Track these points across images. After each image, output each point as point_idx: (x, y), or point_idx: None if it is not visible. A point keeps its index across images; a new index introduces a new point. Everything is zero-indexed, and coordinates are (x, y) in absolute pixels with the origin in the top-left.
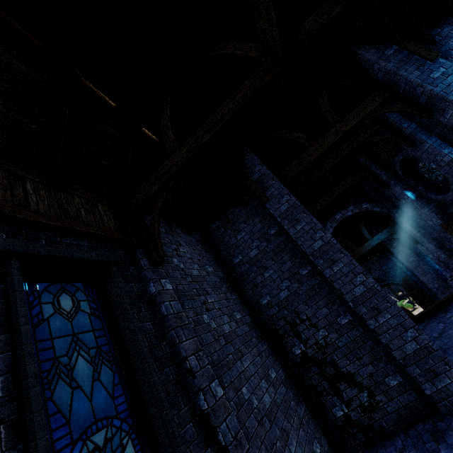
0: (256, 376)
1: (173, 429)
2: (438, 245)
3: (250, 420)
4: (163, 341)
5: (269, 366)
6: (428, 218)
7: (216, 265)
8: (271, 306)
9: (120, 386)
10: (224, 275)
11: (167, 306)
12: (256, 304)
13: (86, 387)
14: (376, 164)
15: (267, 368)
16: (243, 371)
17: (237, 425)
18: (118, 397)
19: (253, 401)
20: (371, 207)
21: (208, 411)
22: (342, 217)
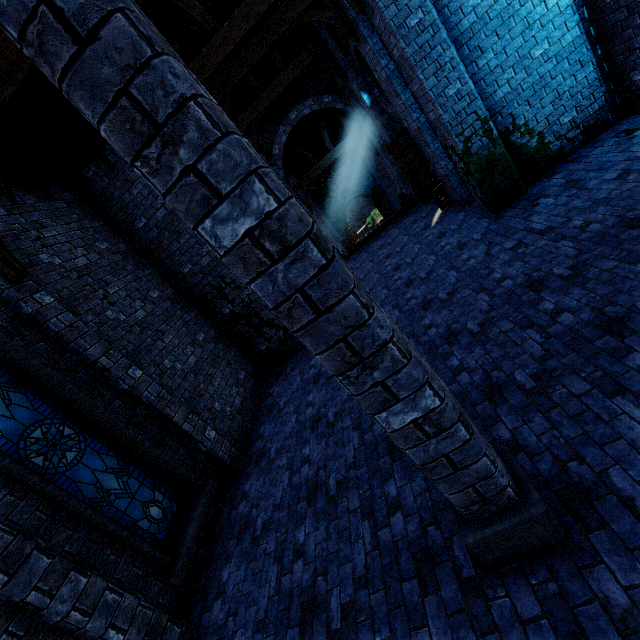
0: (181, 346)
1: (100, 410)
2: (393, 160)
3: (174, 380)
4: (66, 353)
5: (197, 331)
6: (382, 132)
7: (113, 234)
8: (194, 274)
9: (37, 400)
10: (129, 246)
11: (55, 324)
12: (178, 273)
13: (3, 412)
14: (333, 38)
15: (195, 334)
16: (165, 347)
17: (159, 389)
18: (40, 407)
19: (177, 367)
20: (334, 103)
21: (130, 389)
22: (299, 117)
